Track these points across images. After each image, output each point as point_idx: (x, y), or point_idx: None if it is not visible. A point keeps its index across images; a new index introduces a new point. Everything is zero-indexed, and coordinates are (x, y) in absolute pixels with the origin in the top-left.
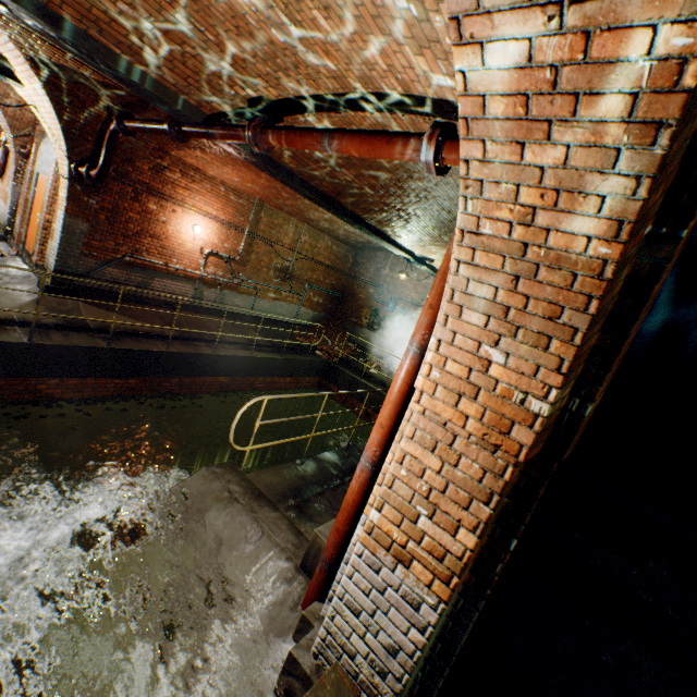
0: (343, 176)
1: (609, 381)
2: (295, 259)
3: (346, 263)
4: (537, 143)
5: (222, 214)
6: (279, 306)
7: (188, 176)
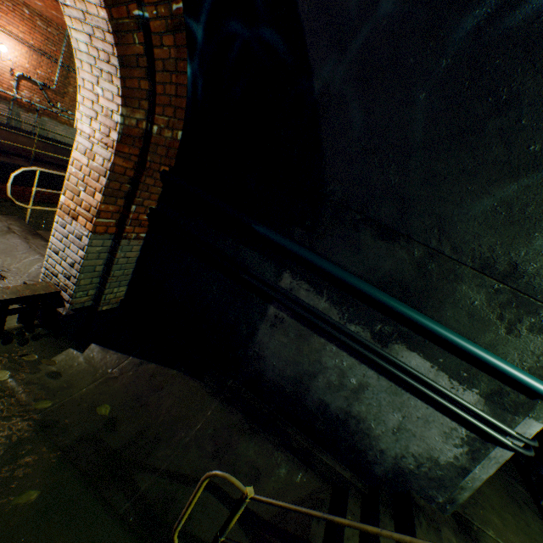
0: None
1: (183, 127)
2: None
3: None
4: None
5: (30, 38)
6: None
7: None
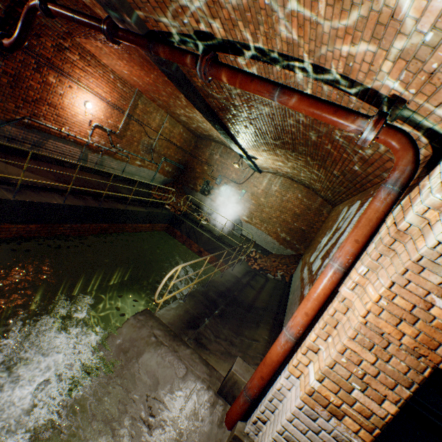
0: (233, 101)
1: None
2: (158, 139)
3: (190, 145)
4: None
5: (109, 96)
6: (142, 171)
7: (85, 60)
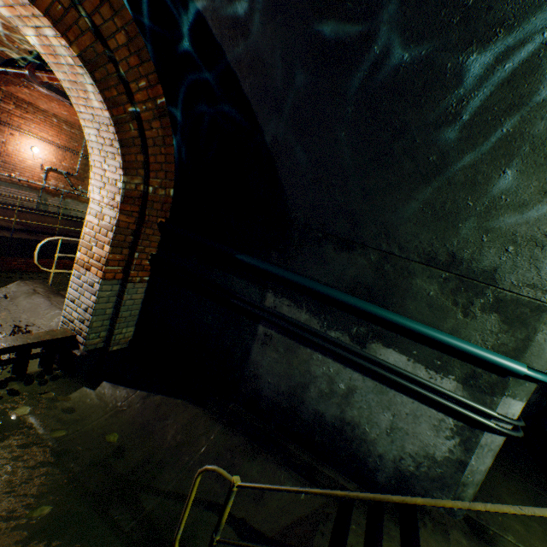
0: None
1: (174, 185)
2: None
3: None
4: (69, 73)
5: (58, 139)
6: None
7: (22, 108)
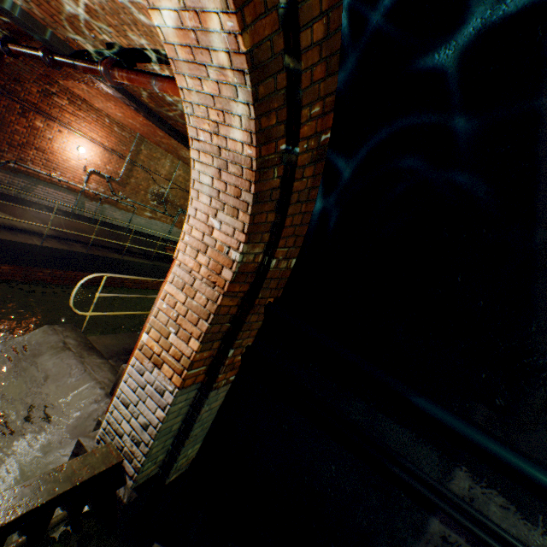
0: None
1: (298, 253)
2: (170, 188)
3: None
4: (206, 79)
5: (106, 141)
6: (154, 224)
7: (76, 105)
